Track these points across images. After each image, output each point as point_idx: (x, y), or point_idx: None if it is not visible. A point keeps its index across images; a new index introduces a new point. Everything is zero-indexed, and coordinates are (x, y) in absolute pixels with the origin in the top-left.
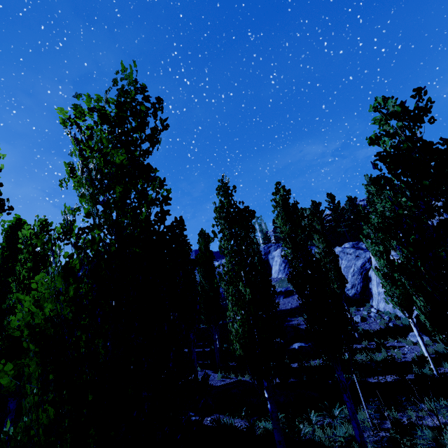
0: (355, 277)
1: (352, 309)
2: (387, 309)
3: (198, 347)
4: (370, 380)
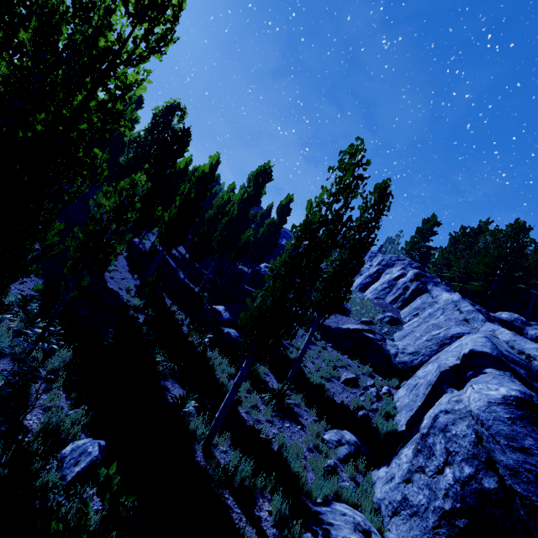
0: (428, 343)
1: (365, 369)
2: (400, 401)
3: (194, 283)
4: (167, 383)
